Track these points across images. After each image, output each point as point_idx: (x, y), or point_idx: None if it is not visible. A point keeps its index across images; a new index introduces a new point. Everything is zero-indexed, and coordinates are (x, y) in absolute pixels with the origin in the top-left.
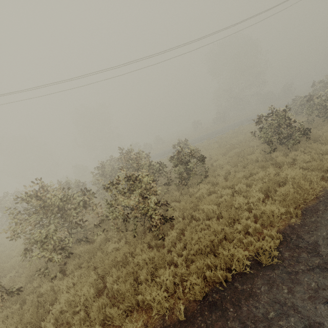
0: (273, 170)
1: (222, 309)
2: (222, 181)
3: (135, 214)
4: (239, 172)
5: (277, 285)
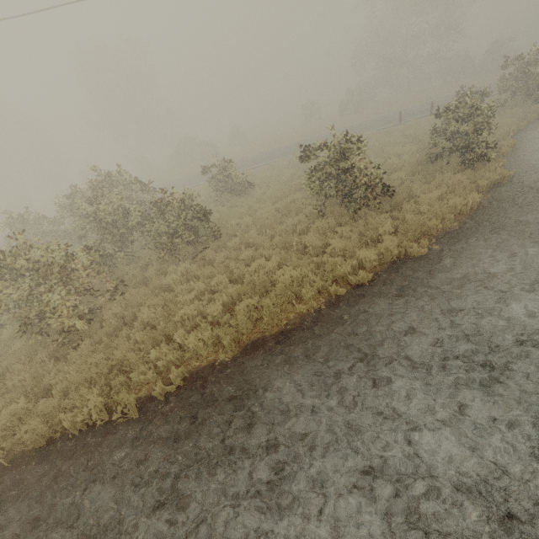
0: (279, 260)
1: (50, 463)
2: (221, 260)
3: (25, 314)
4: (253, 248)
5: (120, 447)
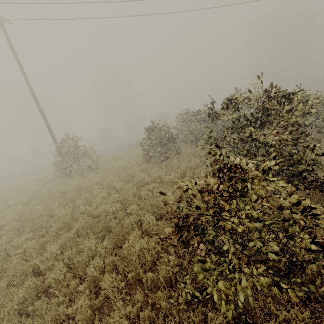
0: None
1: None
2: None
3: None
4: None
5: None
